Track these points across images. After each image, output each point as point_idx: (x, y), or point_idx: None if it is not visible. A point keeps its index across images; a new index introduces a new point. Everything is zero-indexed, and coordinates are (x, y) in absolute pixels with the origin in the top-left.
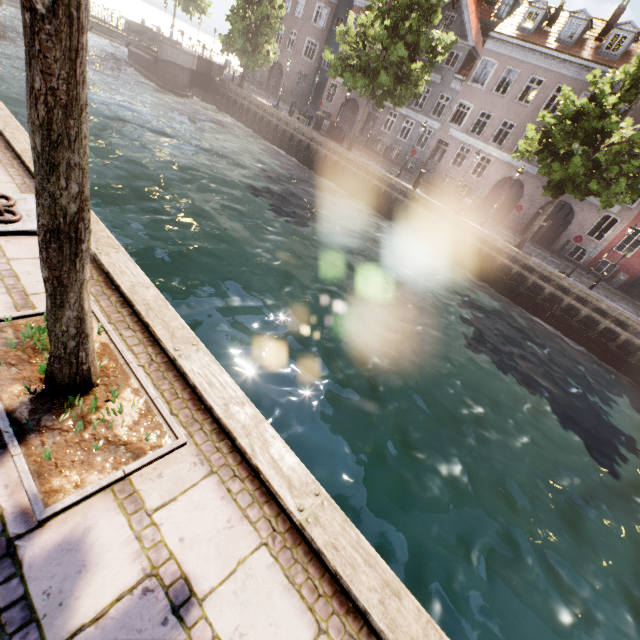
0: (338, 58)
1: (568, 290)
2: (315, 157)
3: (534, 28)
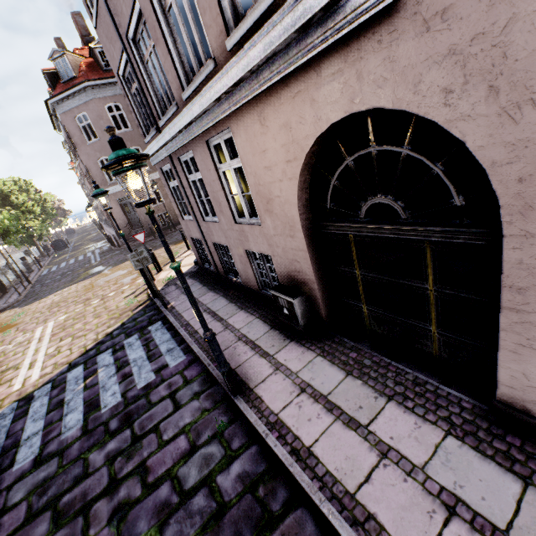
0: None
1: None
2: None
3: None
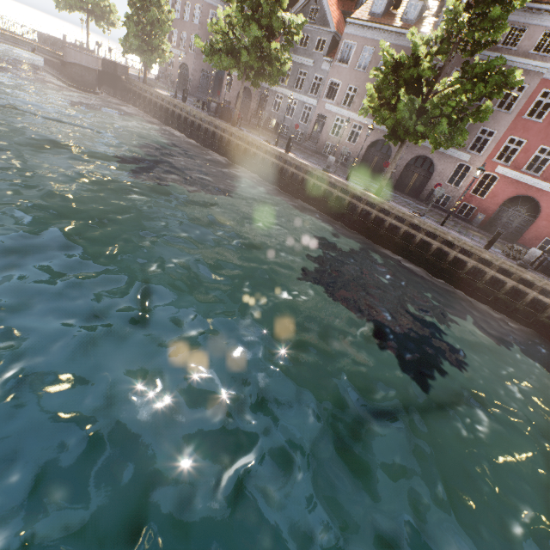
0: (207, 44)
1: (420, 227)
2: (206, 135)
3: (382, 12)
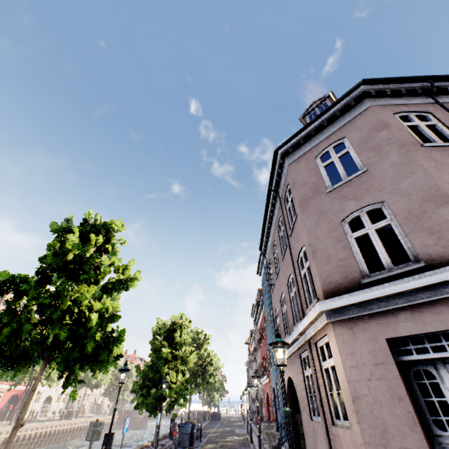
0: None
1: None
2: None
3: None
